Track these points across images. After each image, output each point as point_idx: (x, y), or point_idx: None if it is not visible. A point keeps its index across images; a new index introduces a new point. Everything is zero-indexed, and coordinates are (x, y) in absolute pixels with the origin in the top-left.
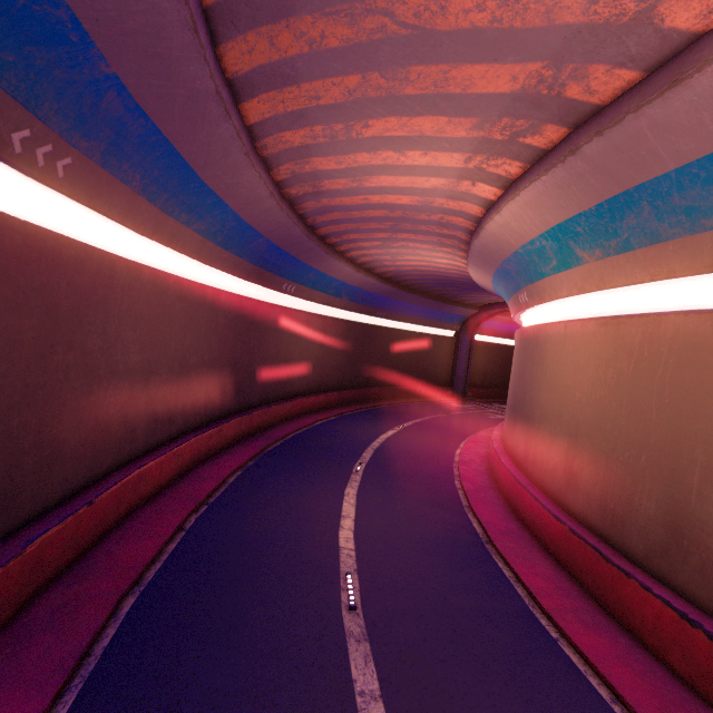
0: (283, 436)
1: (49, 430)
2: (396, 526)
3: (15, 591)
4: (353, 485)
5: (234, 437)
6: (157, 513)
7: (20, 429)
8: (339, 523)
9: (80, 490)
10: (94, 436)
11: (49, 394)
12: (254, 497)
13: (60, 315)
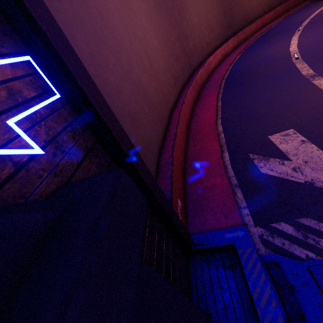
0: (254, 38)
1: (189, 47)
2: (321, 36)
3: (200, 82)
4: (296, 35)
5: (232, 47)
6: (219, 70)
7: (185, 46)
8: (289, 47)
9: (199, 66)
10: (196, 49)
11: (186, 36)
12: (249, 56)
13: (179, 9)
